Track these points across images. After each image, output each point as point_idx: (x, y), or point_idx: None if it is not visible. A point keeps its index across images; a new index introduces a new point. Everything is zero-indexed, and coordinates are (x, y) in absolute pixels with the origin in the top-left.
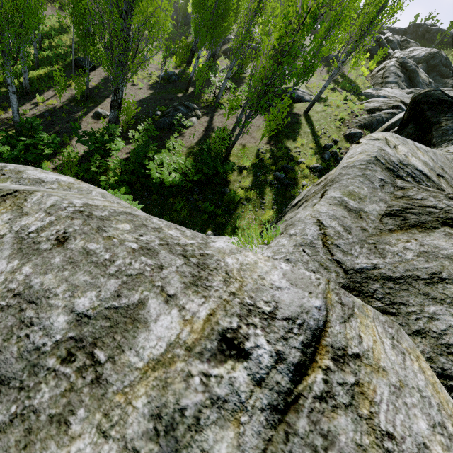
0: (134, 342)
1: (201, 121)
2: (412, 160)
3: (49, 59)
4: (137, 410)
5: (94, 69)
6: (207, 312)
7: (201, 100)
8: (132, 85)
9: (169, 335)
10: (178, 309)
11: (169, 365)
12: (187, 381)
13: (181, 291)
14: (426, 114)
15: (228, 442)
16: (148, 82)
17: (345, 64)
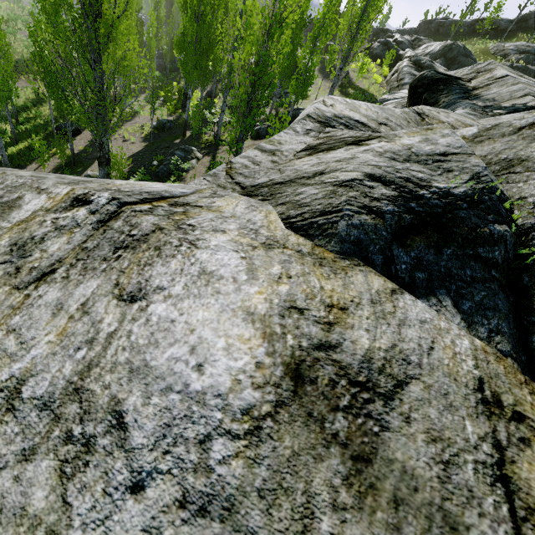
0: (8, 217)
1: (202, 162)
2: (349, 113)
3: (29, 132)
4: (1, 245)
5: (79, 133)
6: (68, 190)
7: (201, 142)
8: (123, 142)
9: (35, 208)
10: (46, 194)
11: (31, 221)
12: (41, 225)
13: (52, 185)
14: (424, 97)
15: (61, 242)
16: (141, 135)
17: (344, 70)
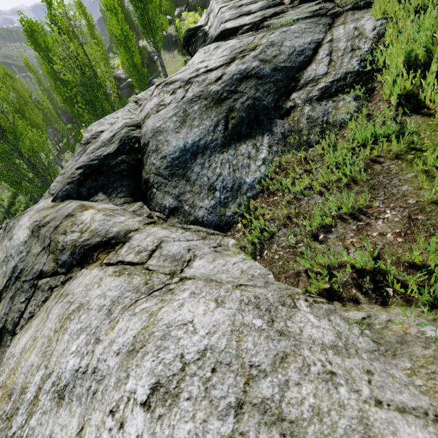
0: None
1: None
2: (98, 129)
3: None
4: None
5: None
6: None
7: None
8: None
9: None
10: None
11: None
12: None
13: None
14: (191, 51)
15: None
16: None
17: (160, 51)
